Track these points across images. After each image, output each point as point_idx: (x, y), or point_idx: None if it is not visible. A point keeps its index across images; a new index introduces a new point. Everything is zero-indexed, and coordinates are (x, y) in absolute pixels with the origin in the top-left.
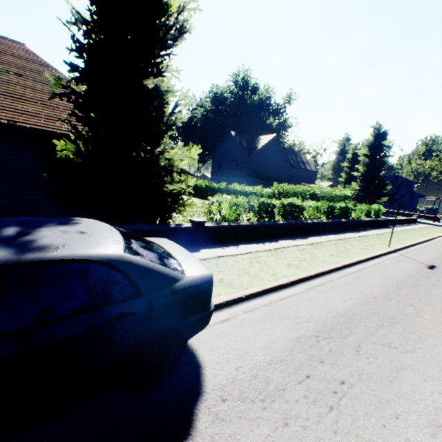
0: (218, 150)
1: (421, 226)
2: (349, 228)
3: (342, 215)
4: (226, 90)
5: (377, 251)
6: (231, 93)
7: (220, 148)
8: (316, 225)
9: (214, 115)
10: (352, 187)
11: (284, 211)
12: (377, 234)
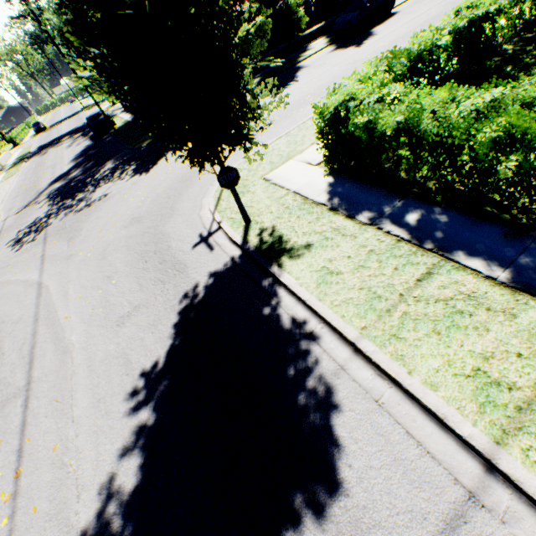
0: None
1: None
2: None
3: None
4: None
5: None
6: None
7: None
8: None
9: None
10: None
11: None
12: None
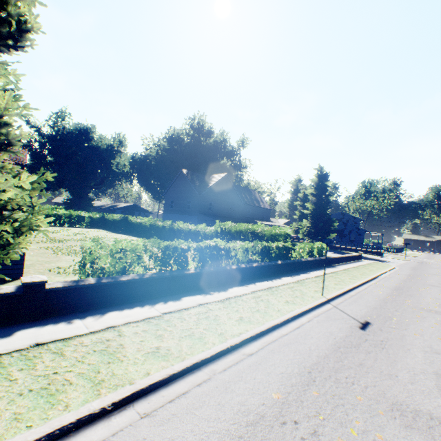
0: (171, 187)
1: (365, 263)
2: (288, 270)
3: (281, 255)
4: (183, 132)
5: (306, 303)
6: (188, 135)
7: (173, 186)
8: (245, 270)
9: (169, 154)
10: (304, 224)
11: (202, 256)
12: (317, 276)
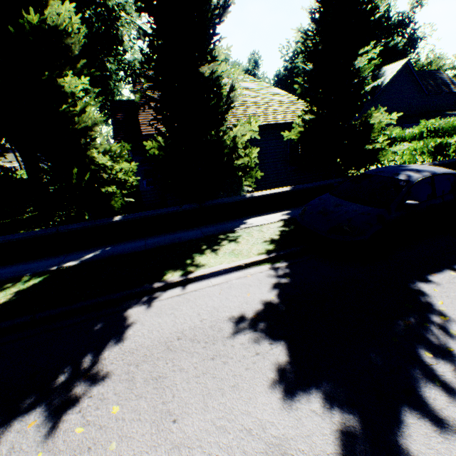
0: None
1: None
2: None
3: None
4: None
5: None
6: None
7: None
8: None
9: None
10: None
11: None
12: None
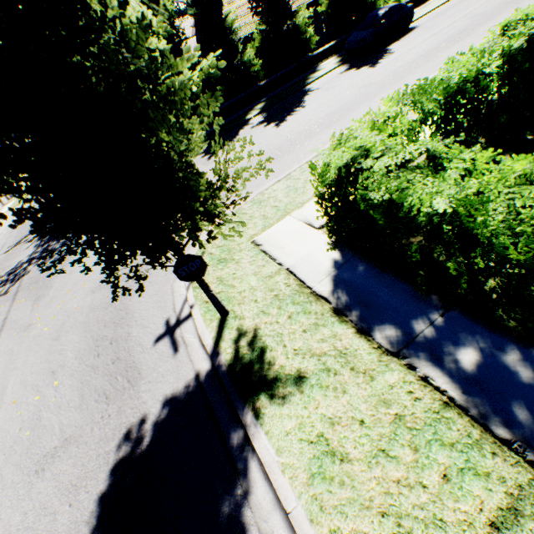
0: None
1: None
2: None
3: None
4: None
5: None
6: None
7: None
8: None
9: None
10: None
11: None
12: None
